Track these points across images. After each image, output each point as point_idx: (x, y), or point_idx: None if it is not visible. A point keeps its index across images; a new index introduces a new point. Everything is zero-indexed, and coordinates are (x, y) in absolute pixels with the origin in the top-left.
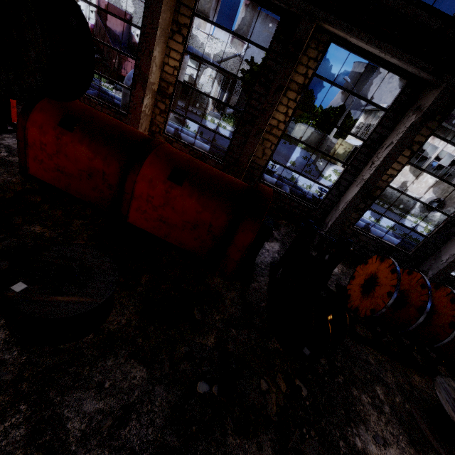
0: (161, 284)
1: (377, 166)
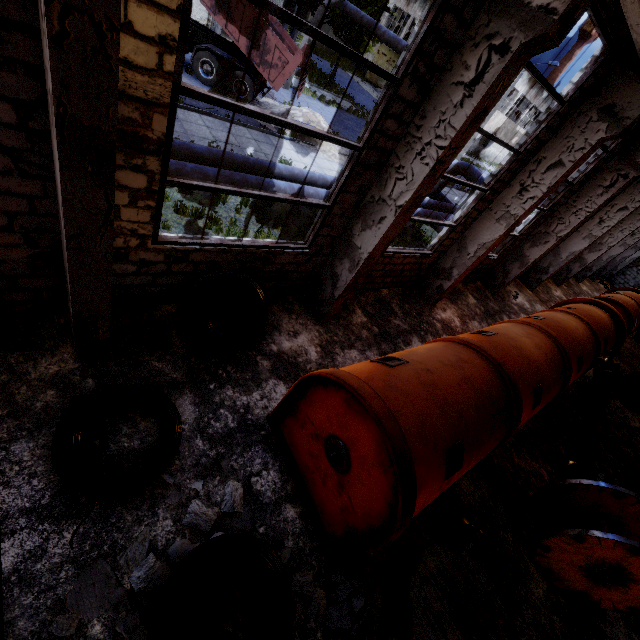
0: (635, 361)
1: (639, 238)
